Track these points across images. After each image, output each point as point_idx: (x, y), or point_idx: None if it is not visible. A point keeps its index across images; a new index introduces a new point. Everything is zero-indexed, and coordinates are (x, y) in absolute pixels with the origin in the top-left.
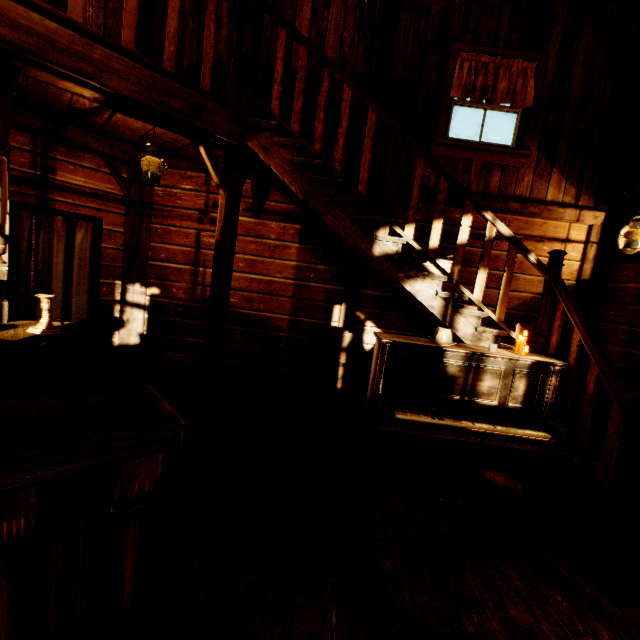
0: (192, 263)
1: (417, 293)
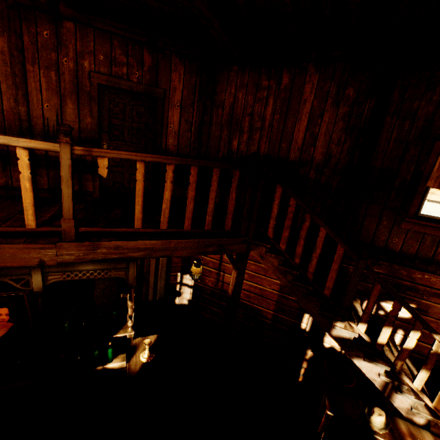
0: (217, 269)
1: (362, 367)
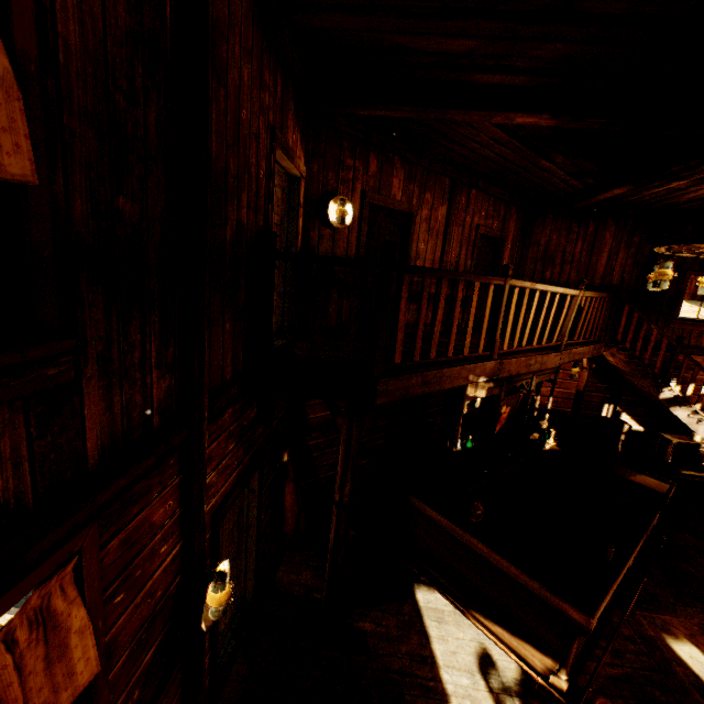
0: None
1: (678, 415)
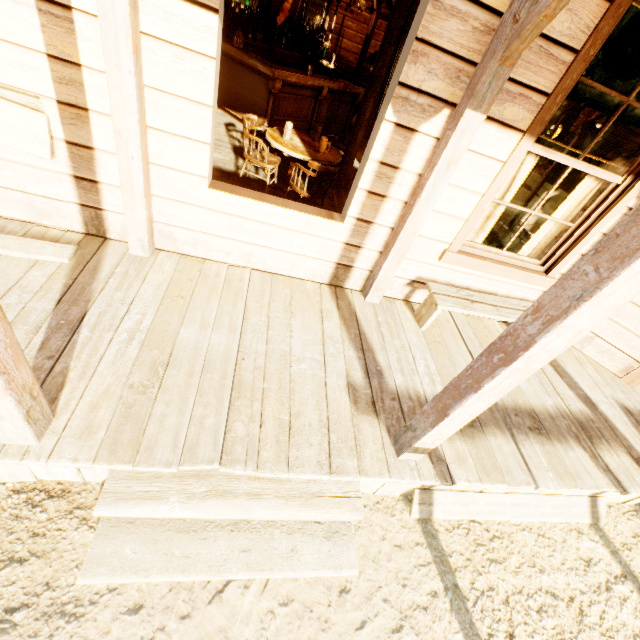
0: (337, 34)
1: None
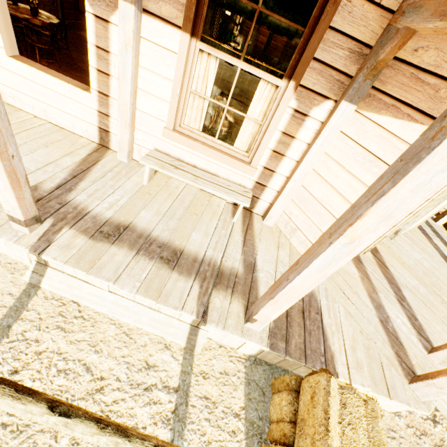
0: (256, 32)
1: None
